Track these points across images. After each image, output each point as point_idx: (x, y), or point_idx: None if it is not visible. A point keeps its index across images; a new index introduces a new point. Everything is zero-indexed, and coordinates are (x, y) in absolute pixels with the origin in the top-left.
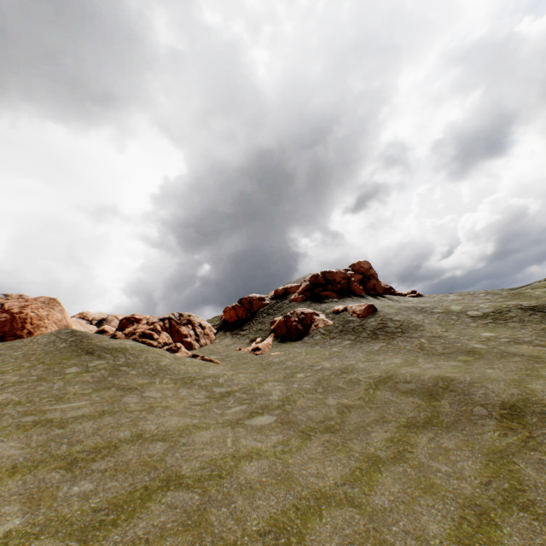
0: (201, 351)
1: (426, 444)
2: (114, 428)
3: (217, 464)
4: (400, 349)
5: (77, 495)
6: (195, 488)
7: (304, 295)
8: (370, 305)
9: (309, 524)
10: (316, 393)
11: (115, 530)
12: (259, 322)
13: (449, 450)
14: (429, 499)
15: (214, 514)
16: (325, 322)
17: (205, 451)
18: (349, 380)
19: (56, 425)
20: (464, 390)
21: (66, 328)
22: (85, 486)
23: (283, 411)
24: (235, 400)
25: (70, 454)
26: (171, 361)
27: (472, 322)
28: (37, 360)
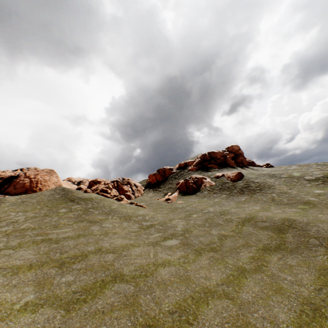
0: (135, 200)
1: (276, 262)
2: (85, 245)
3: (144, 268)
4: (259, 200)
5: (64, 283)
6: (131, 282)
7: (197, 167)
8: (239, 173)
9: (200, 308)
10: (204, 227)
11: (85, 304)
12: (170, 183)
13: (292, 266)
14: (279, 297)
15: (142, 298)
16: (210, 183)
17: (137, 260)
18: (225, 219)
19: (54, 242)
20: (302, 227)
21: (60, 187)
22: (69, 278)
23: (184, 237)
24: (155, 230)
25: (61, 259)
26: (117, 206)
27: (307, 184)
28: (44, 204)
